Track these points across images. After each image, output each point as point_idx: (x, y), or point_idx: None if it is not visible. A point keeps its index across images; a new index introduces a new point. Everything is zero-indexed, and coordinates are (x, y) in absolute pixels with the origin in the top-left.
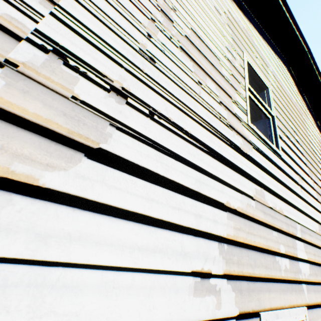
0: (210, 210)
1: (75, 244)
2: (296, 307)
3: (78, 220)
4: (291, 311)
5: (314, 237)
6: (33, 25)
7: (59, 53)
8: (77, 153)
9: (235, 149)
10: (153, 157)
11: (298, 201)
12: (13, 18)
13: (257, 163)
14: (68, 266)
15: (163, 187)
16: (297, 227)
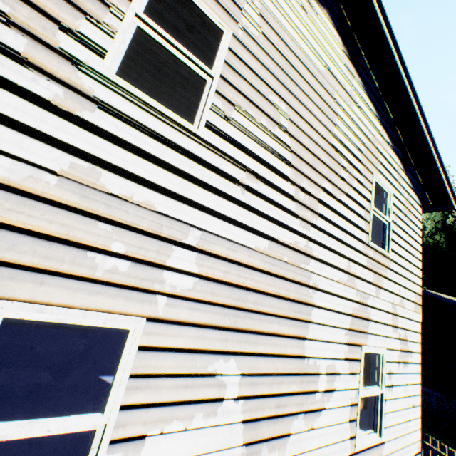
0: None
1: None
2: (118, 314)
3: None
4: (92, 314)
5: (244, 254)
6: None
7: None
8: None
9: (32, 100)
10: None
11: (221, 203)
12: None
13: (101, 131)
14: None
15: None
16: (191, 233)
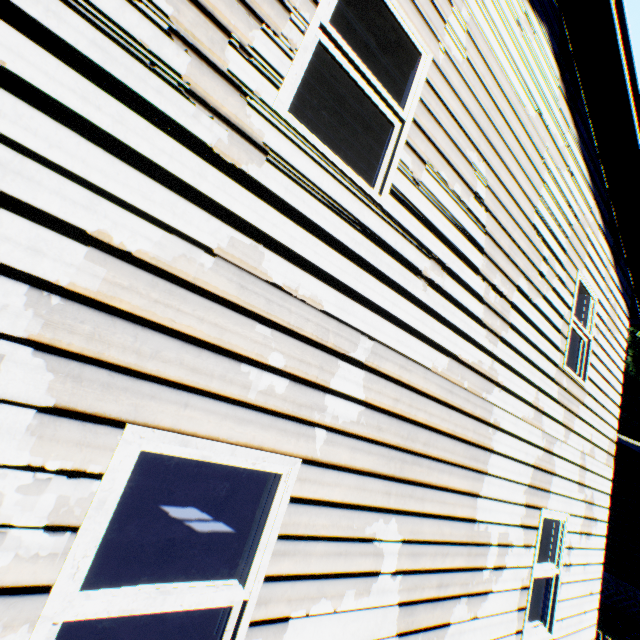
0: (25, 228)
1: None
2: (270, 452)
3: None
4: (241, 451)
5: (419, 376)
6: None
7: None
8: None
9: (191, 145)
10: None
11: (398, 303)
12: None
13: (268, 194)
14: None
15: None
16: (360, 344)
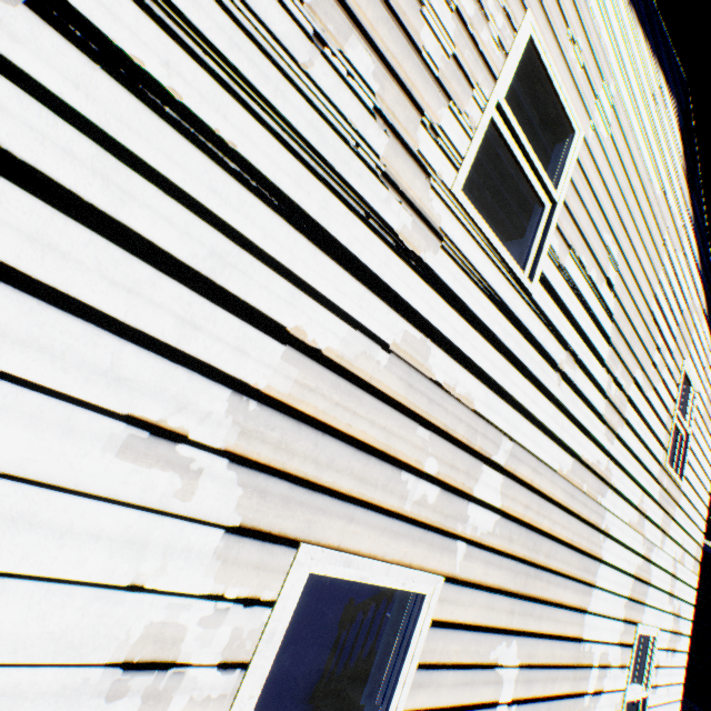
0: (234, 326)
1: None
2: (417, 570)
3: None
4: (394, 570)
5: (547, 480)
6: None
7: None
8: None
9: (381, 232)
10: (84, 161)
11: (536, 400)
12: None
13: (439, 283)
14: None
15: (95, 232)
16: (502, 445)
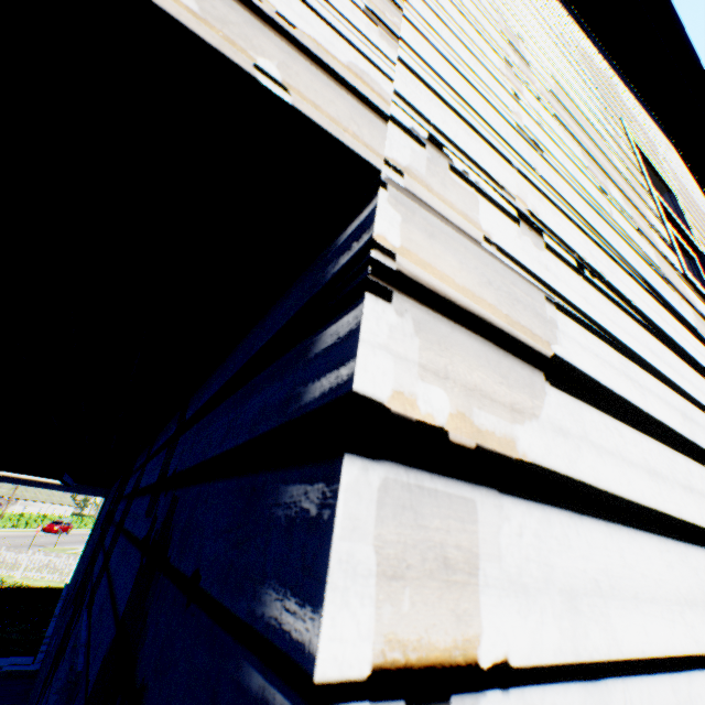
0: None
1: (611, 608)
2: None
3: (593, 543)
4: None
5: None
6: (389, 85)
7: (436, 143)
8: (533, 372)
9: (693, 333)
10: (618, 368)
11: None
12: (362, 72)
13: None
14: (624, 670)
15: (653, 438)
16: None
